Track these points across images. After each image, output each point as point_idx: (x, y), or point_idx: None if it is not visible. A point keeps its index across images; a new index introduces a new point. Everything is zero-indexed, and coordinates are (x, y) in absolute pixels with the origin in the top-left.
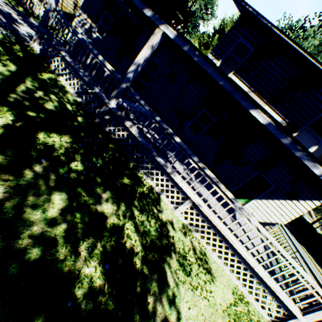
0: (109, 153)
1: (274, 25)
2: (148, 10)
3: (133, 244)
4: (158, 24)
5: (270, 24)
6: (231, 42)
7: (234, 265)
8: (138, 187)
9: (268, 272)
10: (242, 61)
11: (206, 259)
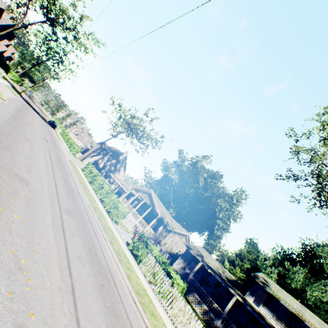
0: None
1: (271, 289)
2: (230, 288)
3: None
4: (234, 294)
5: (270, 288)
6: (255, 289)
7: None
8: None
9: None
10: (264, 299)
11: None
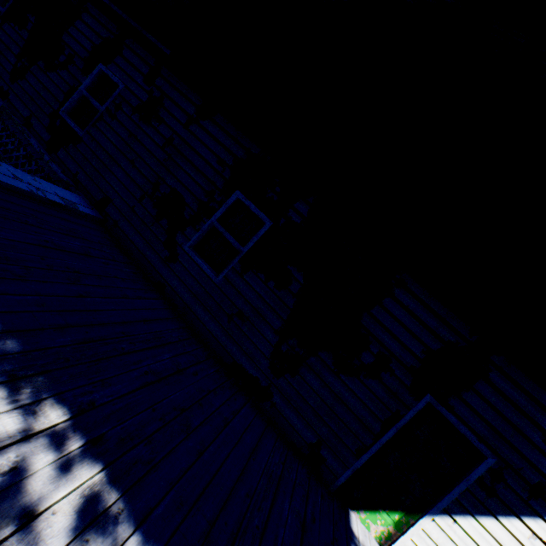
0: None
1: None
2: None
3: None
4: None
5: None
6: None
7: None
8: None
9: None
10: None
11: None
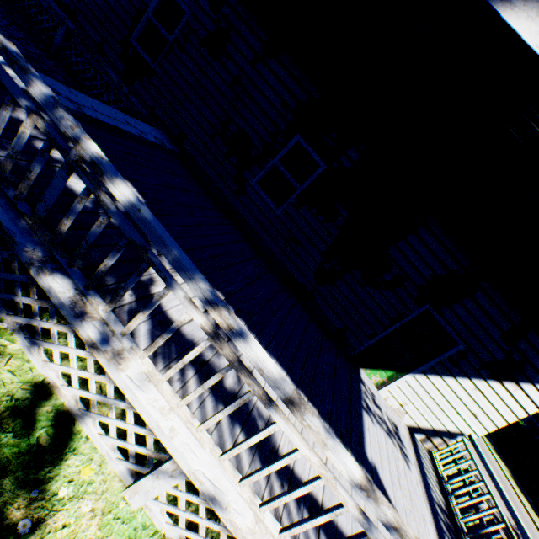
0: None
1: None
2: None
3: None
4: None
5: None
6: None
7: None
8: None
9: None
10: None
11: None
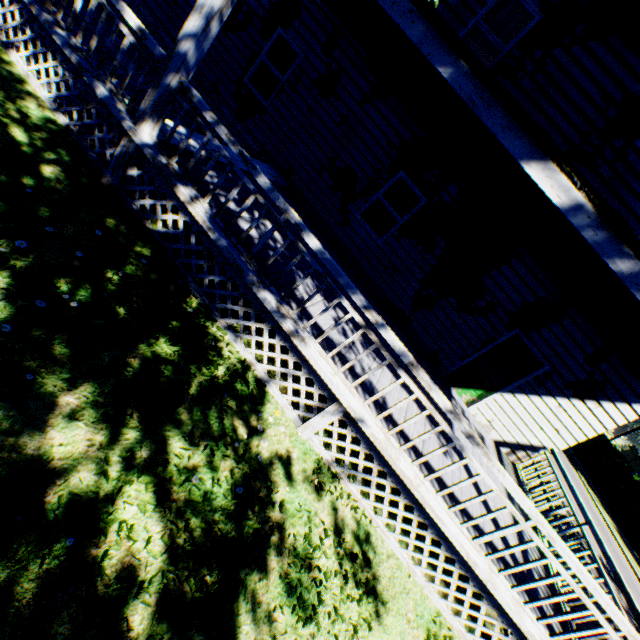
0: (129, 270)
1: None
2: None
3: (135, 556)
4: None
5: None
6: None
7: (438, 567)
8: (199, 368)
9: (518, 582)
10: (508, 46)
11: (367, 553)
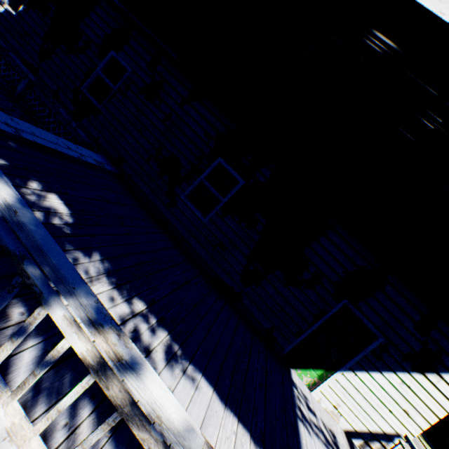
0: None
1: None
2: None
3: None
4: None
5: None
6: None
7: None
8: None
9: None
10: None
11: None
